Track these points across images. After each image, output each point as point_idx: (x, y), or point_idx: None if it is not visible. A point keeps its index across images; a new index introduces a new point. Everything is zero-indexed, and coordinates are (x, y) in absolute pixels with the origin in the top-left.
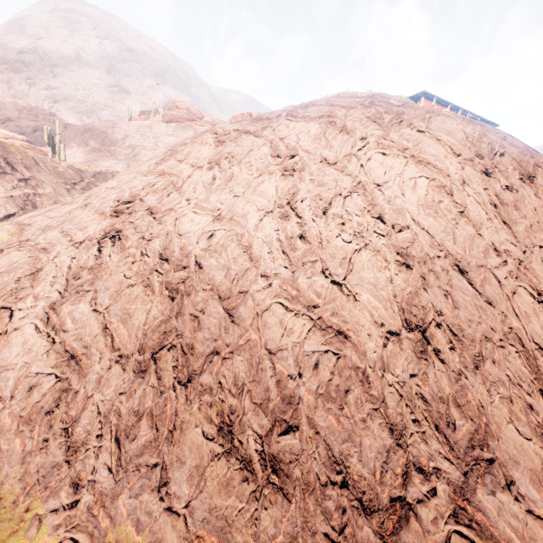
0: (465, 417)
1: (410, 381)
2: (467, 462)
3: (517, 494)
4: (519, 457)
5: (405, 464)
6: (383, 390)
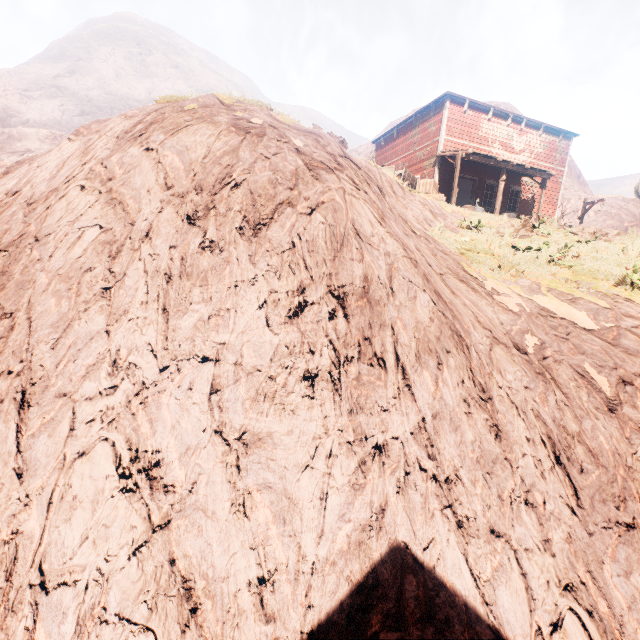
0: None
1: None
2: None
3: None
4: None
5: None
6: None
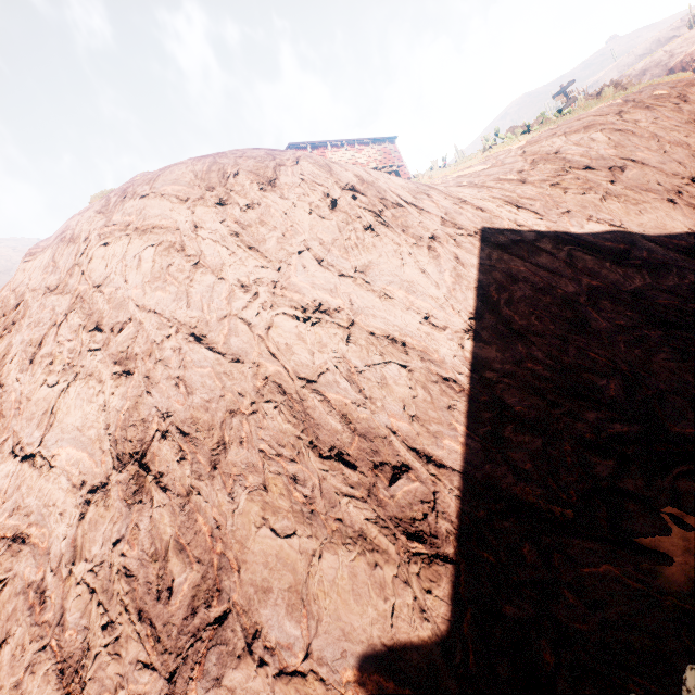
0: (190, 562)
1: (112, 554)
2: (179, 650)
3: (265, 651)
4: (273, 578)
5: None
6: (64, 601)
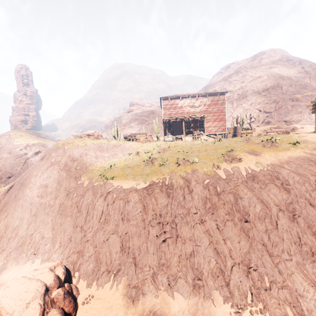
0: None
1: None
2: None
3: None
4: None
5: None
6: None
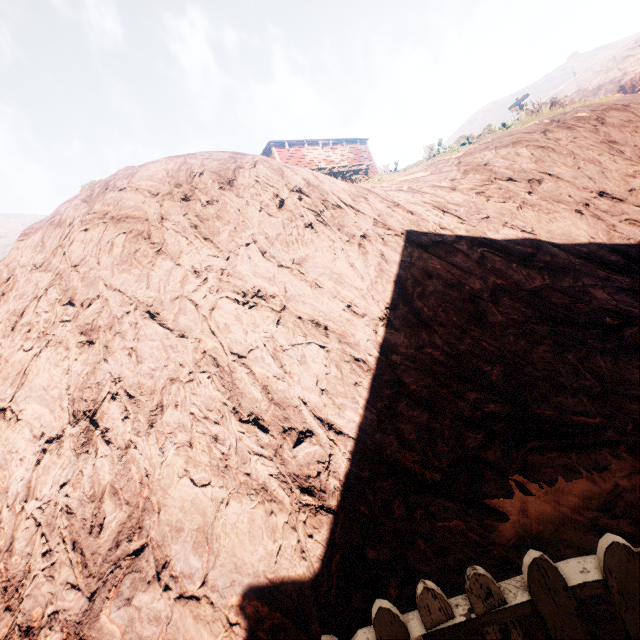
0: (121, 504)
1: (58, 495)
2: (101, 575)
3: (170, 578)
4: (186, 520)
5: (6, 636)
6: (15, 532)
